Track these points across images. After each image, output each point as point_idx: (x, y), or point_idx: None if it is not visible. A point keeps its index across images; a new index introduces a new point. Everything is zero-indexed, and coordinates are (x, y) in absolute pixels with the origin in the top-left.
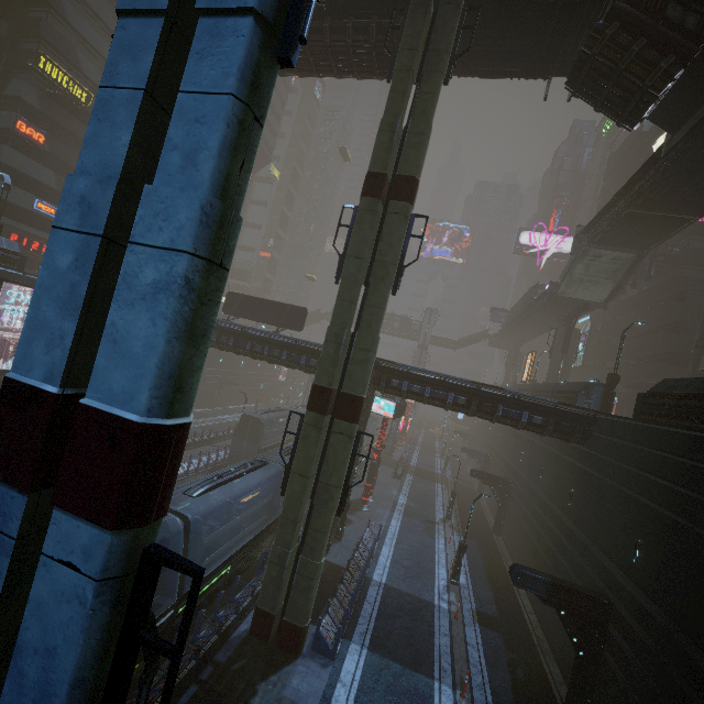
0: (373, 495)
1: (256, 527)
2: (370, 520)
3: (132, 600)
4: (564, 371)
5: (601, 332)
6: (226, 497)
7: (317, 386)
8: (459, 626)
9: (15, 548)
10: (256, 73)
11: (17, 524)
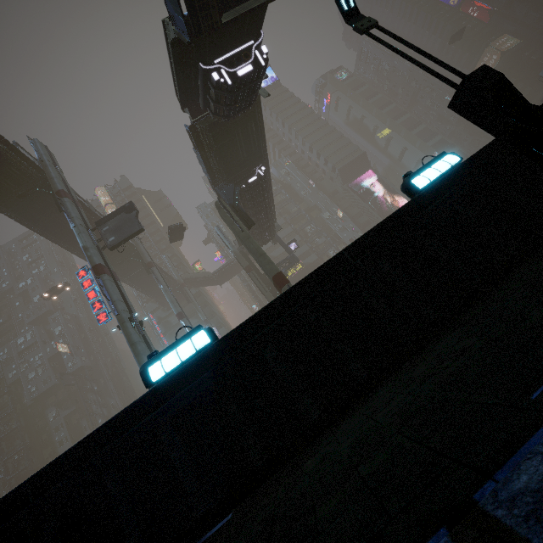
0: None
1: None
2: None
3: None
4: None
5: None
6: None
7: None
8: None
9: None
10: None
11: None
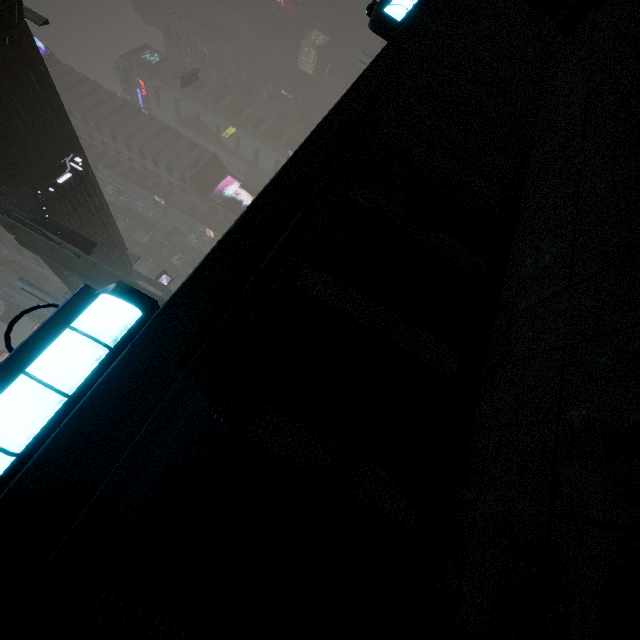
0: None
1: None
2: None
3: None
4: None
5: None
6: None
7: None
8: None
9: None
10: None
11: None
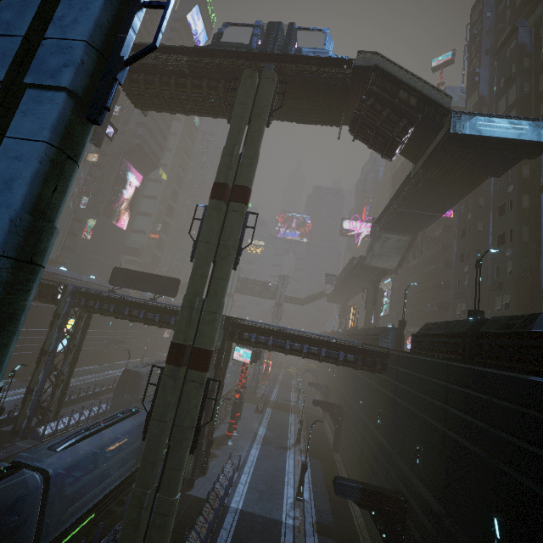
0: (237, 430)
1: (125, 472)
2: (231, 453)
3: None
4: (375, 318)
5: (399, 289)
6: (95, 447)
7: (174, 343)
8: (301, 538)
9: None
10: (68, 128)
11: None
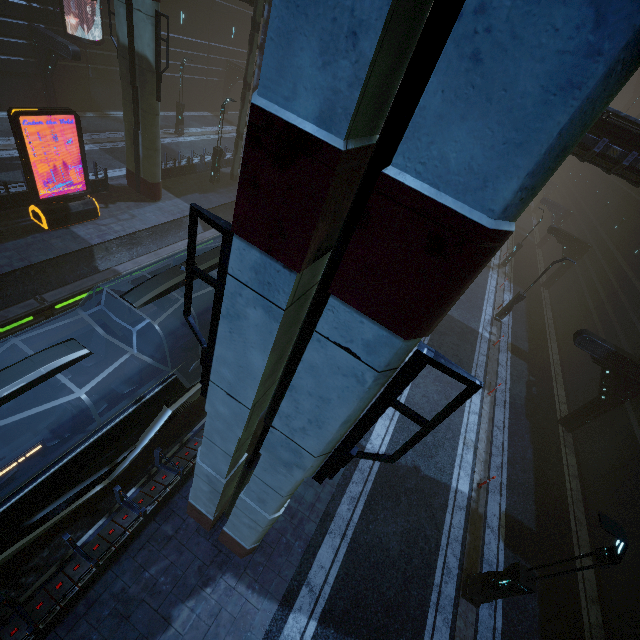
0: None
1: None
2: None
3: (394, 382)
4: None
5: None
6: None
7: None
8: (495, 351)
9: (283, 316)
10: None
11: (284, 297)
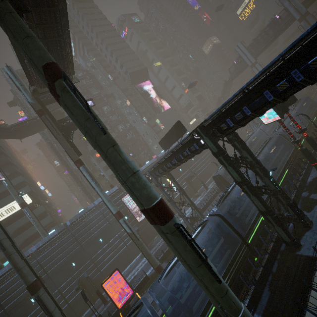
0: None
1: (231, 256)
2: None
3: None
4: None
5: None
6: None
7: (141, 210)
8: None
9: None
10: None
11: None
